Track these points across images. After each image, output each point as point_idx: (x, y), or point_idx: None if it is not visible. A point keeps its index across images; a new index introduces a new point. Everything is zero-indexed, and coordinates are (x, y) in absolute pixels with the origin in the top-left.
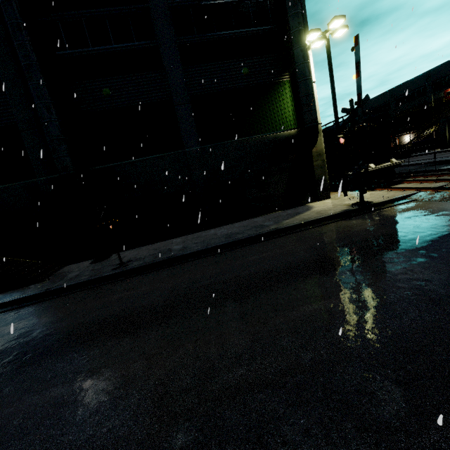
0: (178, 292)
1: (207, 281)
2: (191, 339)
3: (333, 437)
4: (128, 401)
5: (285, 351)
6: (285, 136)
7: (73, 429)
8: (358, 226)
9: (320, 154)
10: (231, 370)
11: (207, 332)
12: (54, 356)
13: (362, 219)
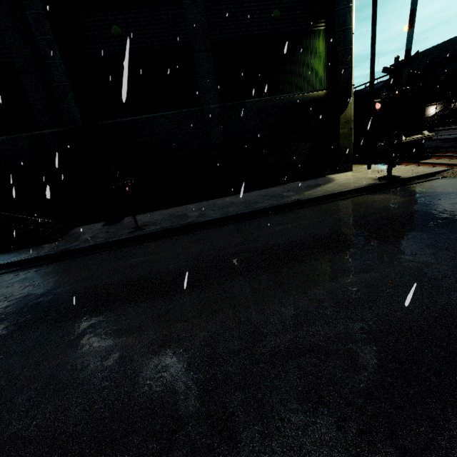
0: (204, 258)
1: (233, 249)
2: (229, 304)
3: (397, 401)
4: (177, 359)
5: (331, 320)
6: (313, 97)
7: (127, 382)
8: (387, 201)
9: (348, 121)
10: (278, 336)
11: (244, 298)
12: (88, 314)
13: (390, 194)
